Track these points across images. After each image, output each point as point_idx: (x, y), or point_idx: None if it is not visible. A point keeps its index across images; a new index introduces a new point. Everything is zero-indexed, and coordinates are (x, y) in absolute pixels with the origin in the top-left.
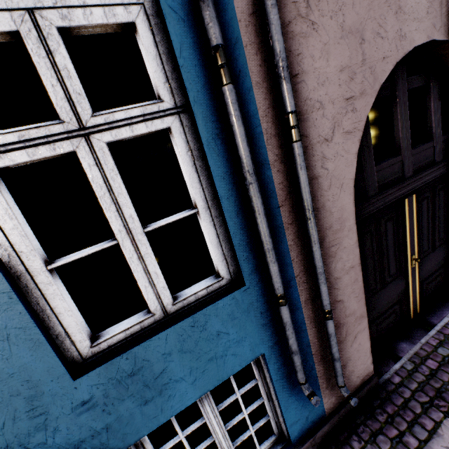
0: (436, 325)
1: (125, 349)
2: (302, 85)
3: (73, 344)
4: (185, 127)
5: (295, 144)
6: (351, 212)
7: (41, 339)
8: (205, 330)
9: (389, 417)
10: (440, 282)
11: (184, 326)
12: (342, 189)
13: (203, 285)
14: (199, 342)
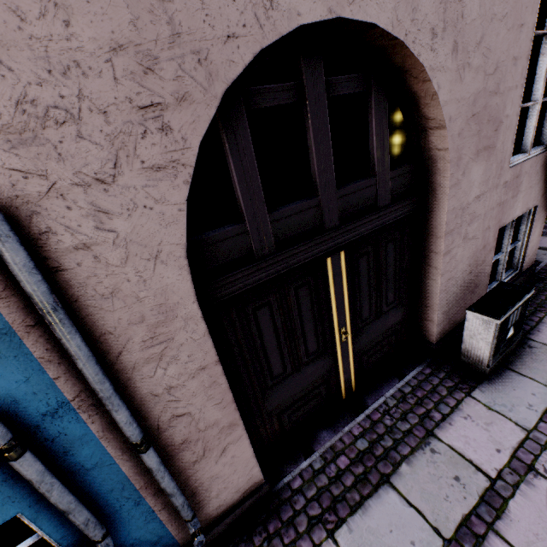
0: (368, 408)
1: None
2: None
3: None
4: None
5: None
6: (187, 294)
7: None
8: None
9: (267, 539)
10: (389, 352)
11: None
12: (158, 260)
13: None
14: None
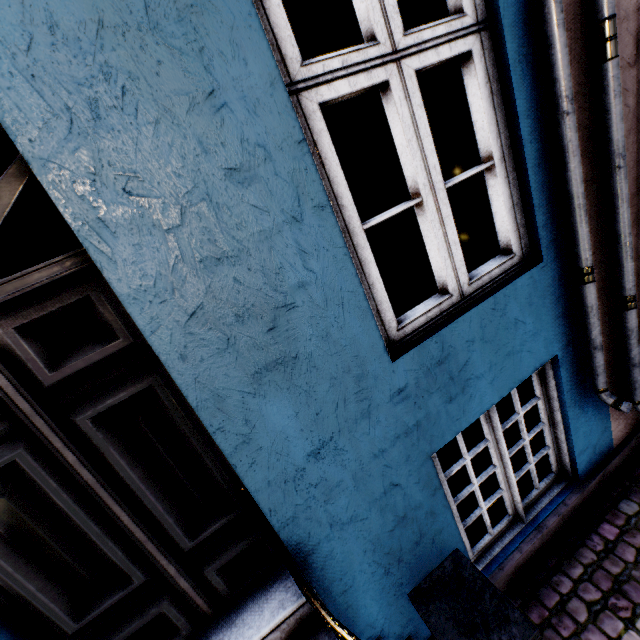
0: None
1: (431, 333)
2: None
3: (382, 324)
4: (485, 50)
5: (611, 62)
6: None
7: (367, 308)
8: (504, 316)
9: None
10: None
11: (486, 308)
12: None
13: (495, 263)
14: (498, 330)
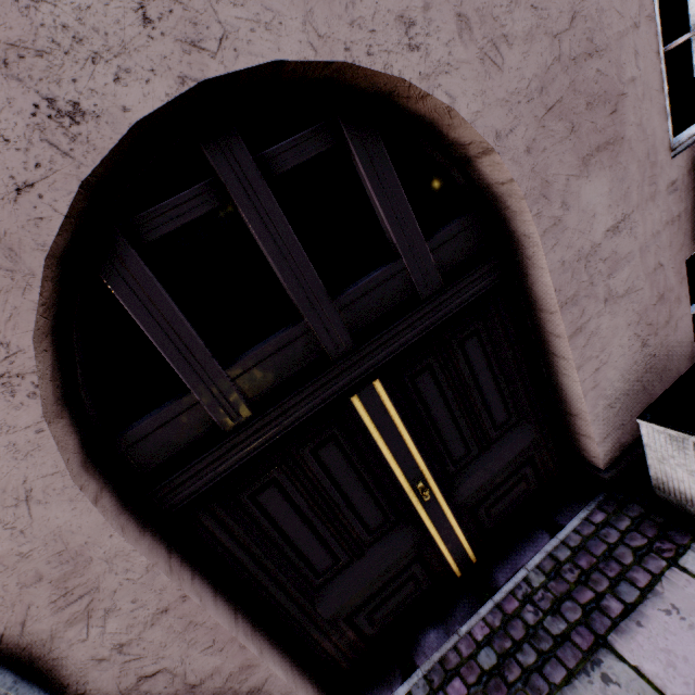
0: (498, 591)
1: None
2: None
3: None
4: None
5: None
6: (96, 529)
7: None
8: None
9: None
10: (526, 491)
11: None
12: (32, 501)
13: None
14: None
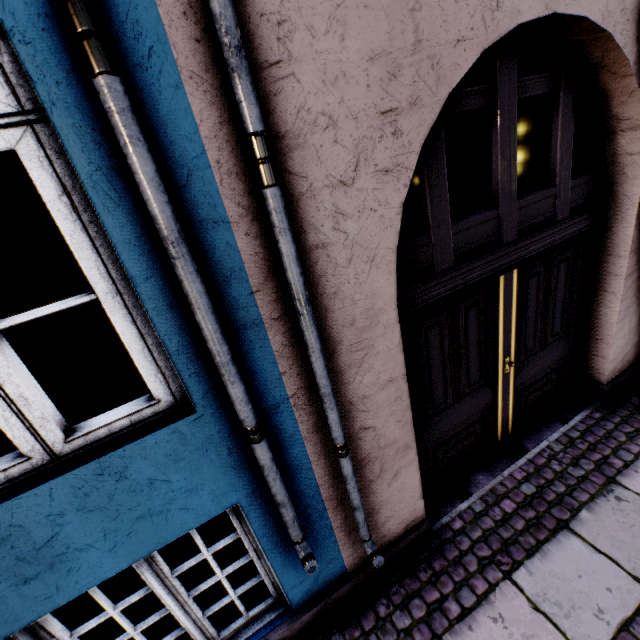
0: (528, 452)
1: None
2: (290, 82)
3: None
4: (50, 150)
5: (266, 191)
6: (390, 301)
7: None
8: (125, 479)
9: (434, 576)
10: (548, 392)
11: (84, 475)
12: (373, 264)
13: (124, 411)
14: (116, 495)
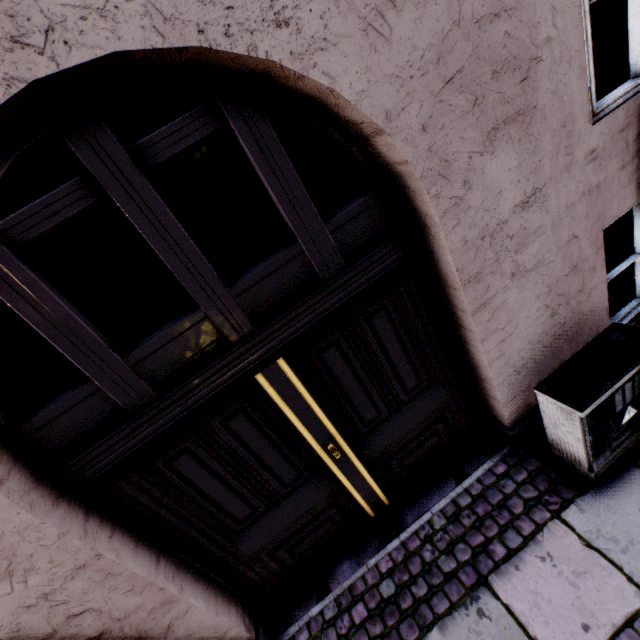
0: (405, 530)
1: None
2: None
3: None
4: None
5: None
6: (3, 509)
7: None
8: None
9: None
10: (438, 444)
11: None
12: None
13: None
14: None
